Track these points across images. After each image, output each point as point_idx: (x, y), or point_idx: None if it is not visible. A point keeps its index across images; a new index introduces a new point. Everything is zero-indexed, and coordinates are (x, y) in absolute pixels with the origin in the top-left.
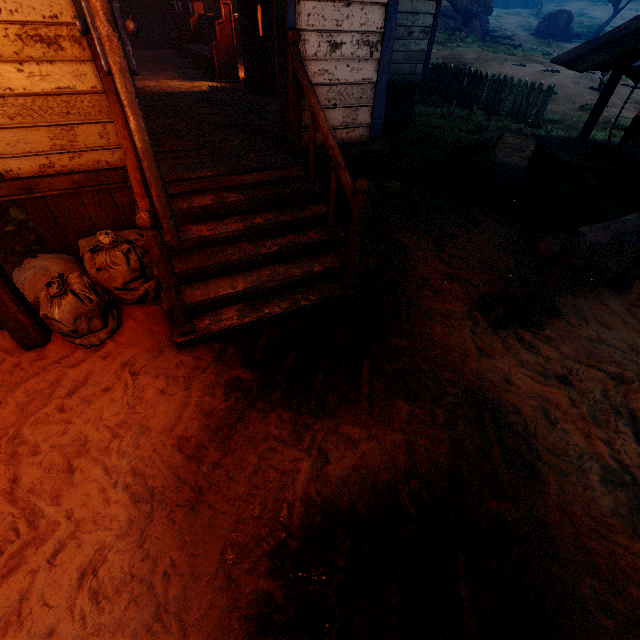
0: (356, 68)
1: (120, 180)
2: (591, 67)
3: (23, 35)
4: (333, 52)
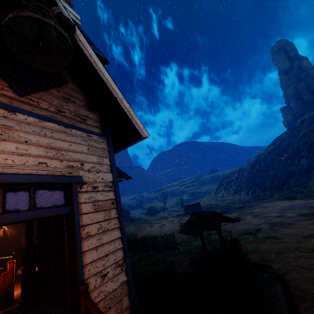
0: (116, 279)
1: None
2: (197, 234)
3: None
4: (104, 279)
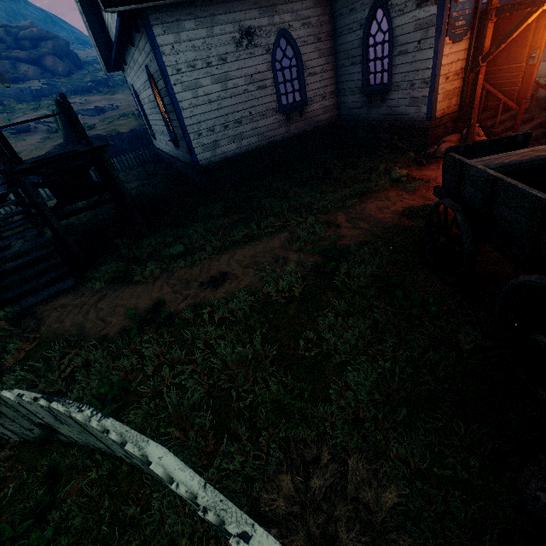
0: None
1: (457, 115)
2: None
3: (454, 74)
4: None
